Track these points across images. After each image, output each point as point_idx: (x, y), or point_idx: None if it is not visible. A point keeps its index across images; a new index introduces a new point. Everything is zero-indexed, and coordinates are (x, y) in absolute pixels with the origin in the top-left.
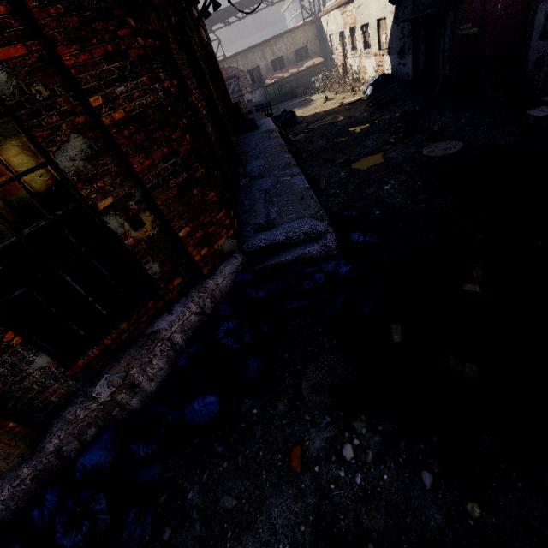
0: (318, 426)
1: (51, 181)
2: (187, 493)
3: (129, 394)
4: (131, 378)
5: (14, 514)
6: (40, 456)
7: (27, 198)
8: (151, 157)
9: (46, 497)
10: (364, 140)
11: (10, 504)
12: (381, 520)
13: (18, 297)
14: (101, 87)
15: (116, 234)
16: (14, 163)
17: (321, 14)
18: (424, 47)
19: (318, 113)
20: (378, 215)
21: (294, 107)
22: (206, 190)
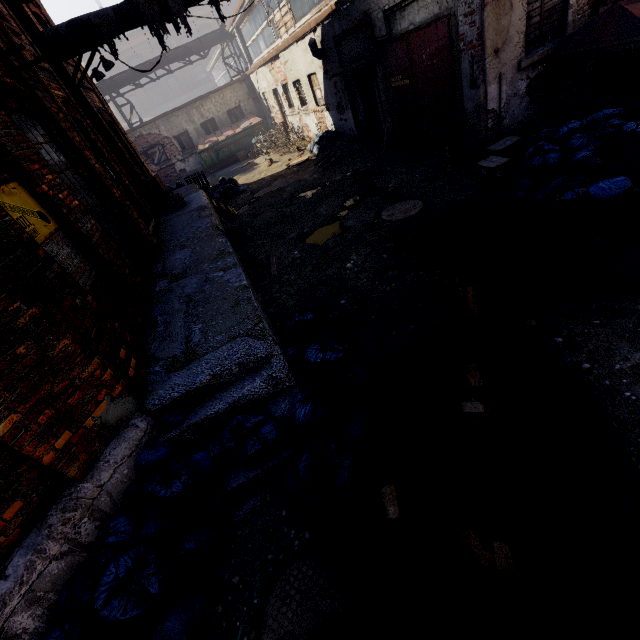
0: None
1: None
2: None
3: None
4: None
5: None
6: None
7: None
8: None
9: None
10: (317, 207)
11: None
12: None
13: None
14: None
15: None
16: None
17: (249, 72)
18: (361, 101)
19: (264, 178)
20: (343, 305)
21: (236, 173)
22: (49, 340)
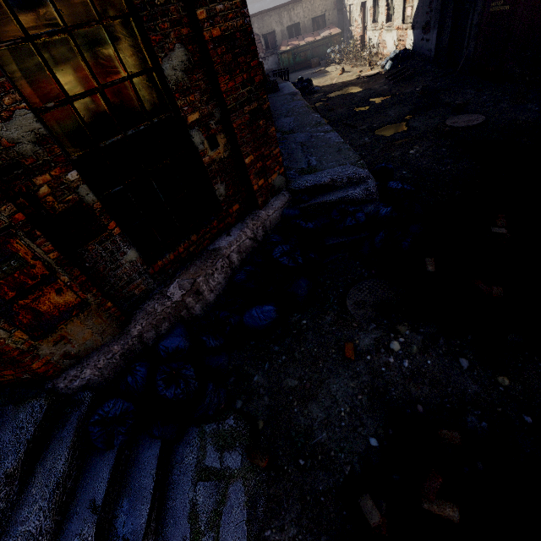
0: (365, 331)
1: (154, 88)
2: (253, 377)
3: (195, 299)
4: (197, 285)
5: (106, 382)
6: (127, 338)
7: (135, 99)
8: (234, 80)
9: (136, 369)
10: (386, 110)
11: (104, 373)
12: (426, 390)
13: (118, 192)
14: (206, 1)
15: (197, 149)
16: (129, 63)
17: None
18: (451, 23)
19: (336, 84)
20: (405, 174)
21: (308, 77)
22: (269, 124)
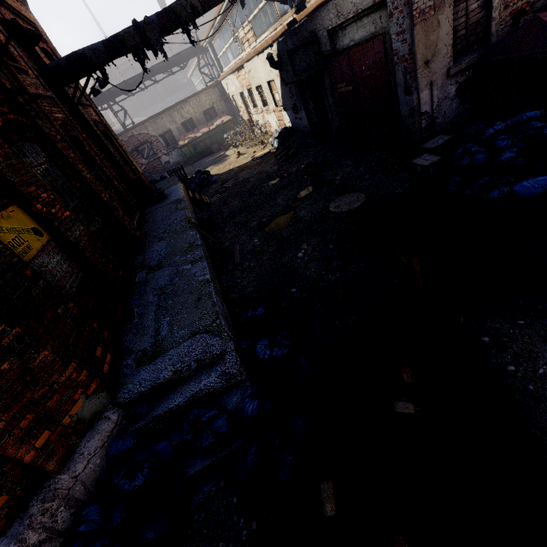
0: None
1: None
2: None
3: None
4: None
5: None
6: None
7: None
8: None
9: None
10: (275, 198)
11: None
12: None
13: None
14: None
15: None
16: None
17: (220, 79)
18: (312, 103)
19: (233, 169)
20: (294, 293)
21: (210, 164)
22: (30, 353)
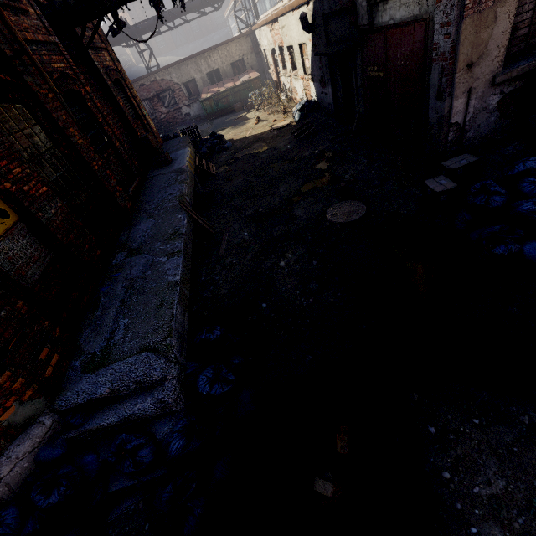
0: None
1: None
2: None
3: None
4: None
5: None
6: None
7: None
8: None
9: None
10: (278, 185)
11: None
12: None
13: None
14: None
15: None
16: None
17: (254, 28)
18: (340, 80)
19: (248, 137)
20: (263, 309)
21: (229, 125)
22: None
